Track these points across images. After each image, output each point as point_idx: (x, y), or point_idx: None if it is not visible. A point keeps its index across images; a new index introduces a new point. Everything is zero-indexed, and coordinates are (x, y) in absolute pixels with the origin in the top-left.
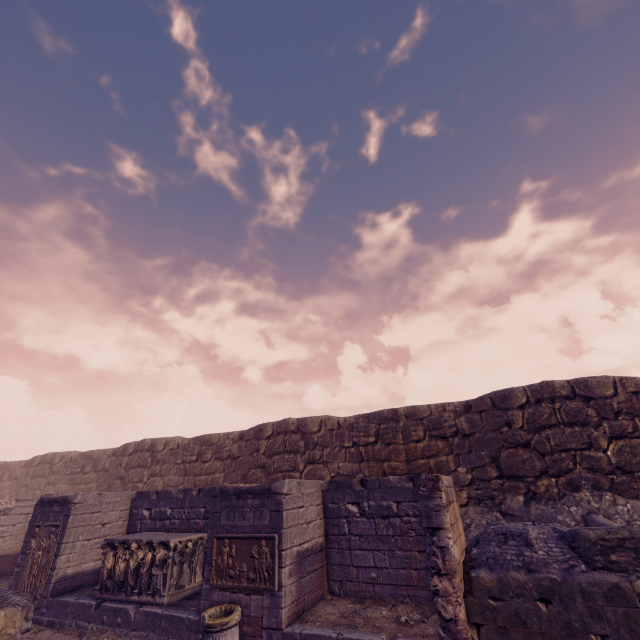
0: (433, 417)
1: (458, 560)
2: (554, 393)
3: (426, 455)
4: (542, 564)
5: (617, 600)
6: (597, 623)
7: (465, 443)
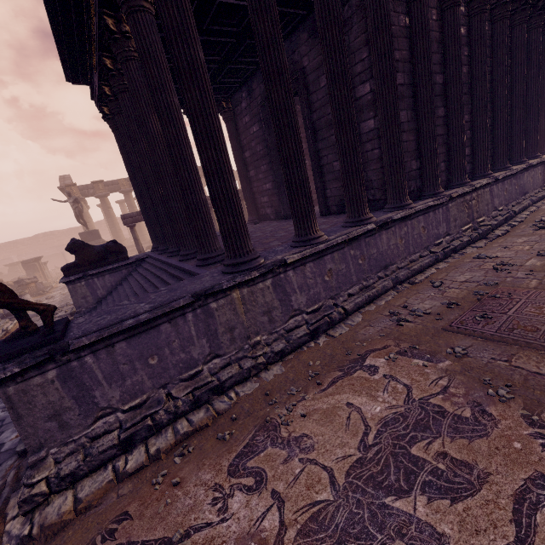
0: None
1: None
2: None
3: None
4: None
5: None
6: None
7: None
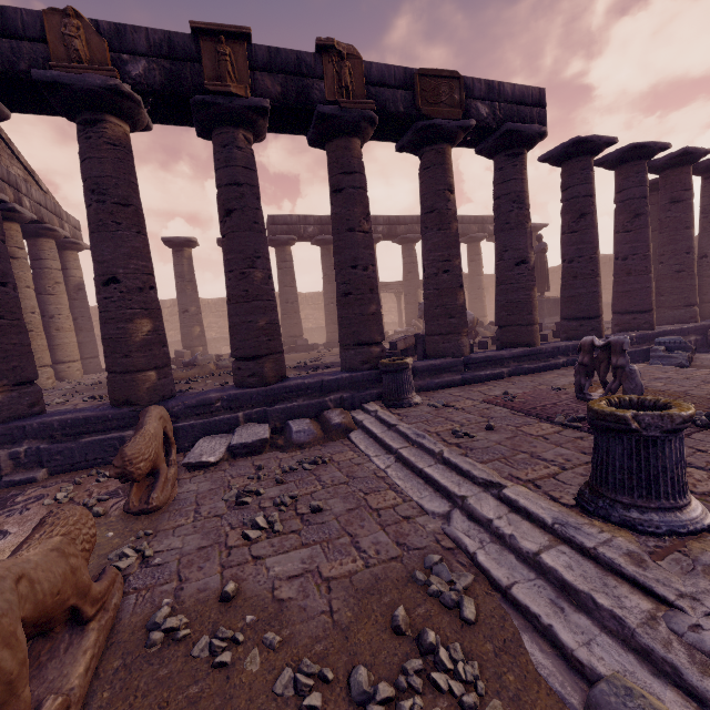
0: None
1: None
2: None
3: None
4: None
5: None
6: None
7: None
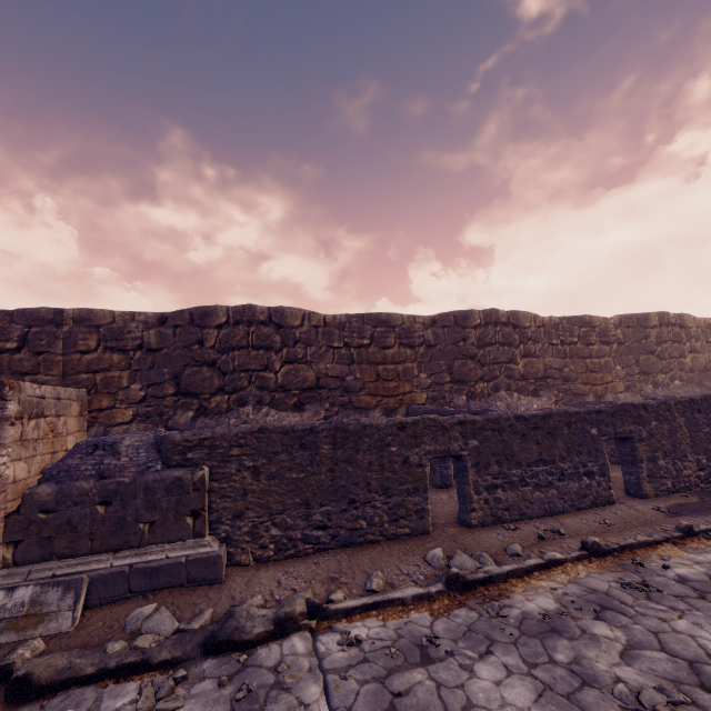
0: (115, 326)
1: (19, 479)
2: (253, 317)
3: (93, 369)
4: (119, 470)
5: (175, 491)
6: (150, 513)
7: (148, 358)
